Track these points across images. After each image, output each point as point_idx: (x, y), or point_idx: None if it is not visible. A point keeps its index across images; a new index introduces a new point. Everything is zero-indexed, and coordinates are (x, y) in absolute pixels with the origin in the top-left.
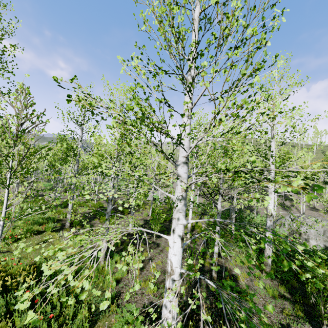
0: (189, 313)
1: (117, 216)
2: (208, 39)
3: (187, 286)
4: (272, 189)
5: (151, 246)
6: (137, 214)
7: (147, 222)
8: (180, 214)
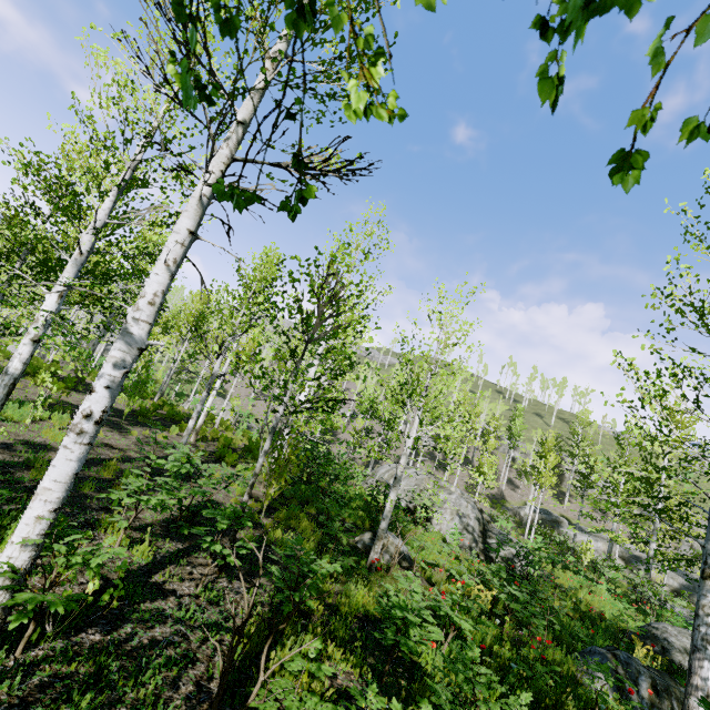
0: (92, 461)
1: (79, 389)
2: (108, 131)
3: (120, 455)
4: (312, 373)
5: (108, 425)
6: (125, 401)
7: (134, 411)
8: (67, 274)
